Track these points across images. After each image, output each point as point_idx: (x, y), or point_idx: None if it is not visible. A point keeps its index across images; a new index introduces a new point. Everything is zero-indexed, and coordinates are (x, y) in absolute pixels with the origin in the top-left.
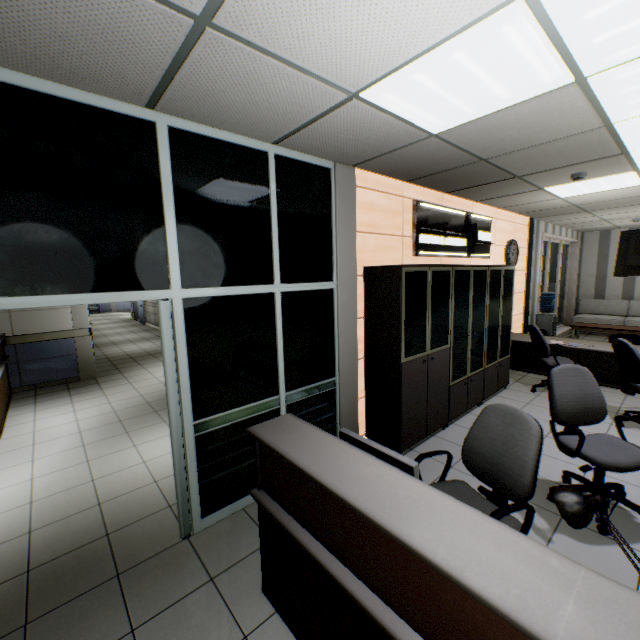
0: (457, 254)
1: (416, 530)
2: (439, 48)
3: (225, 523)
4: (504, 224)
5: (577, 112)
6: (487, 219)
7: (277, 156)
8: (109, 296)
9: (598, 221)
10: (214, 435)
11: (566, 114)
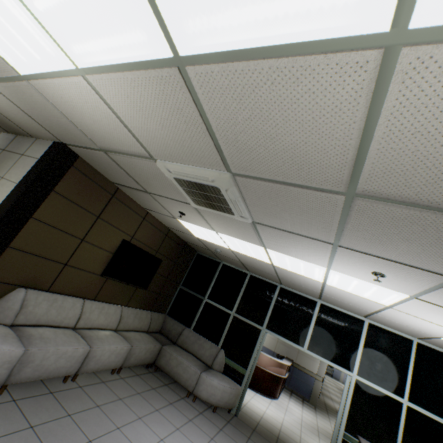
0: None
1: None
2: None
3: None
4: None
5: None
6: None
7: (418, 343)
8: (332, 364)
9: None
10: None
11: None
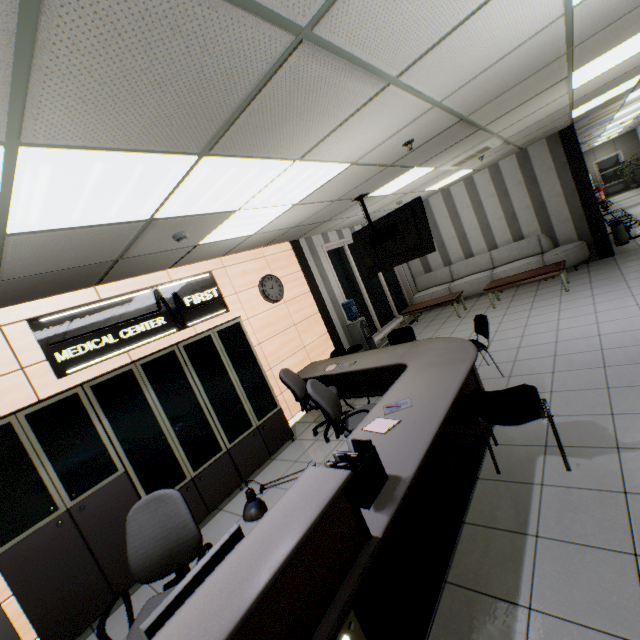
0: (155, 337)
1: None
2: None
3: None
4: (245, 265)
5: None
6: (203, 276)
7: None
8: None
9: (371, 214)
10: None
11: None
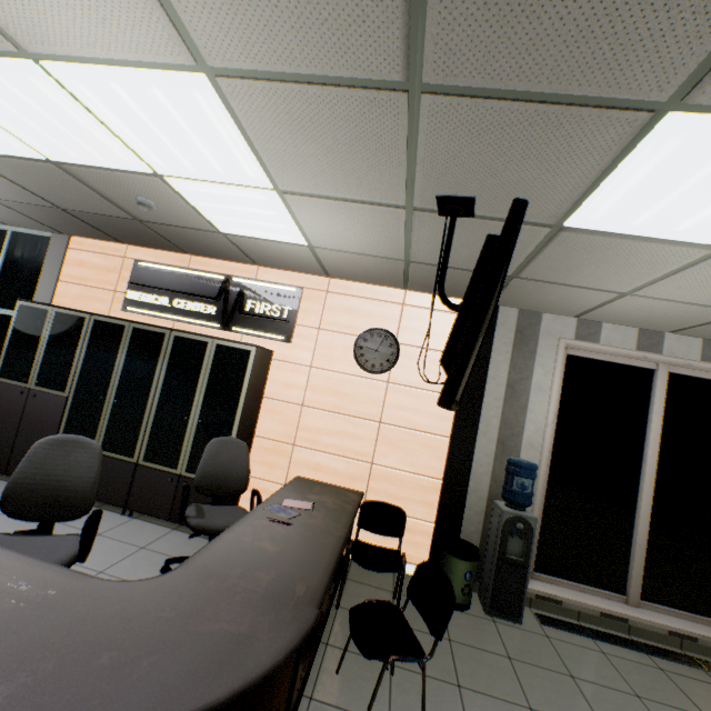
0: (198, 321)
1: None
2: None
3: None
4: (360, 302)
5: None
6: (286, 288)
7: (17, 232)
8: None
9: None
10: None
11: None
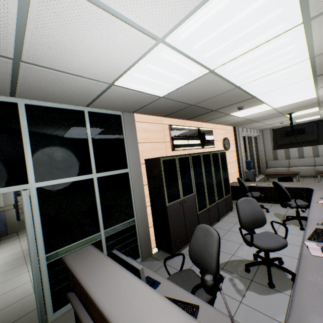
0: (196, 147)
1: (119, 311)
2: (138, 63)
3: (68, 313)
4: (220, 131)
5: (220, 83)
6: (210, 129)
7: (90, 112)
8: None
9: (265, 125)
10: (60, 260)
11: (215, 84)
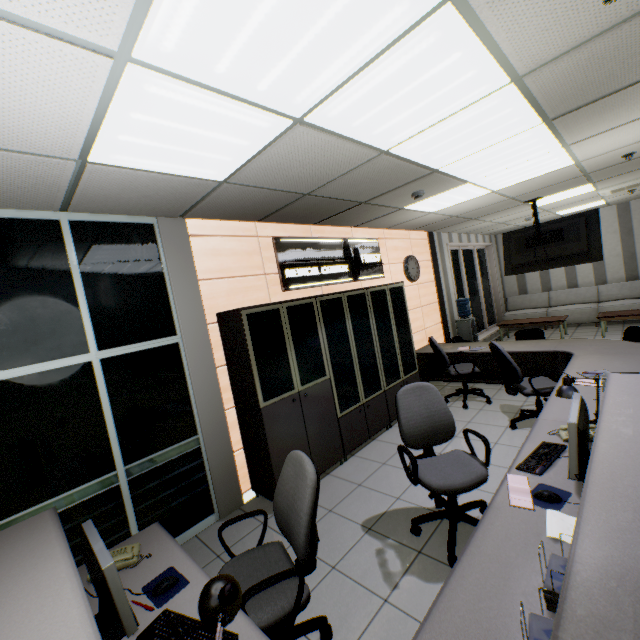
0: (340, 280)
1: None
2: (108, 112)
3: None
4: (397, 242)
5: (337, 146)
6: (372, 241)
7: (75, 222)
8: None
9: (496, 225)
10: None
11: (329, 149)
